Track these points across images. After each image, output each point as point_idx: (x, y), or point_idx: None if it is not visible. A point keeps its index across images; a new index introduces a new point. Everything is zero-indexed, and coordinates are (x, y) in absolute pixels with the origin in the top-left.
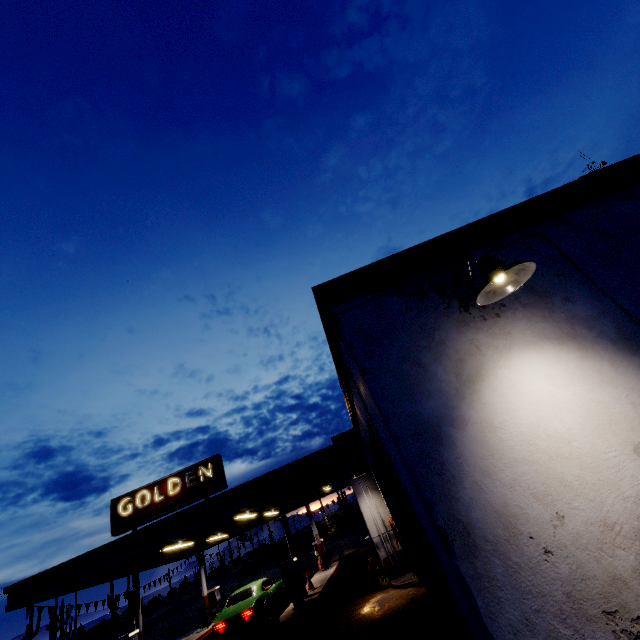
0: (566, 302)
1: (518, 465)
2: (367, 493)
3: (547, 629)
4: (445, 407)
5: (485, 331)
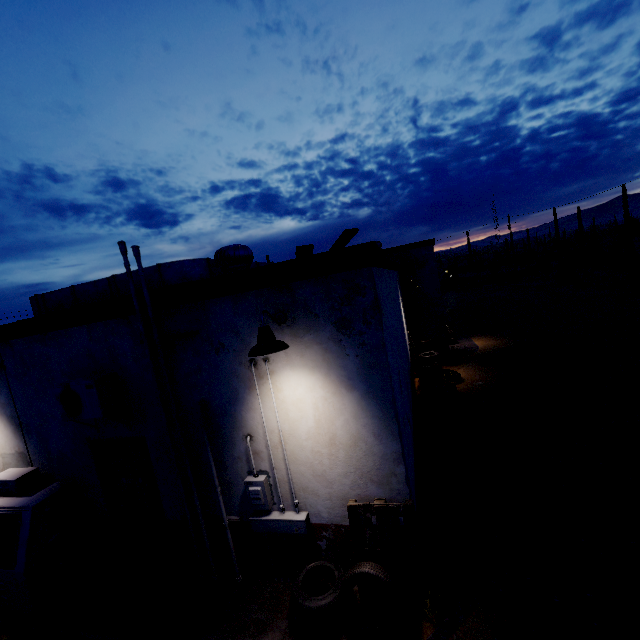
0: None
1: None
2: None
3: None
4: None
5: None
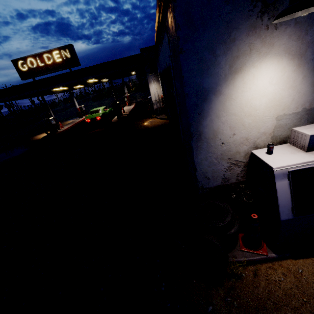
0: None
1: (231, 116)
2: (154, 82)
3: (210, 160)
4: (215, 84)
5: (261, 39)
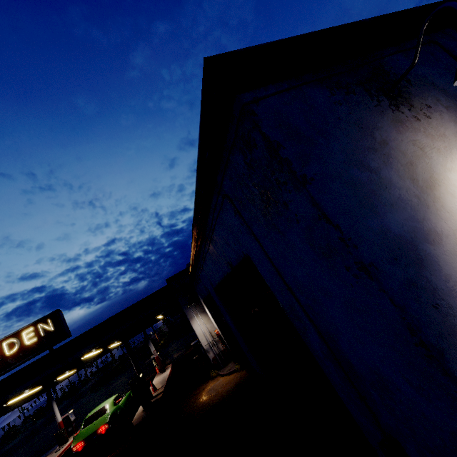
0: None
1: None
2: (197, 316)
3: None
4: (413, 219)
5: (423, 132)
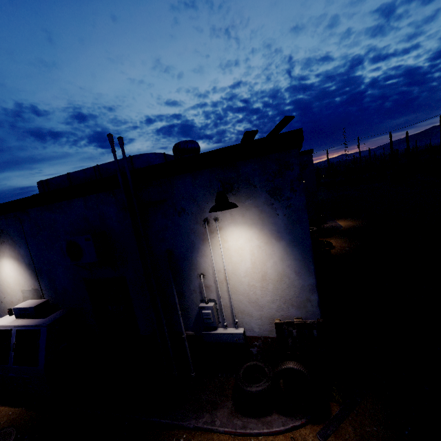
0: (19, 247)
1: (0, 285)
2: None
3: None
4: None
5: None
